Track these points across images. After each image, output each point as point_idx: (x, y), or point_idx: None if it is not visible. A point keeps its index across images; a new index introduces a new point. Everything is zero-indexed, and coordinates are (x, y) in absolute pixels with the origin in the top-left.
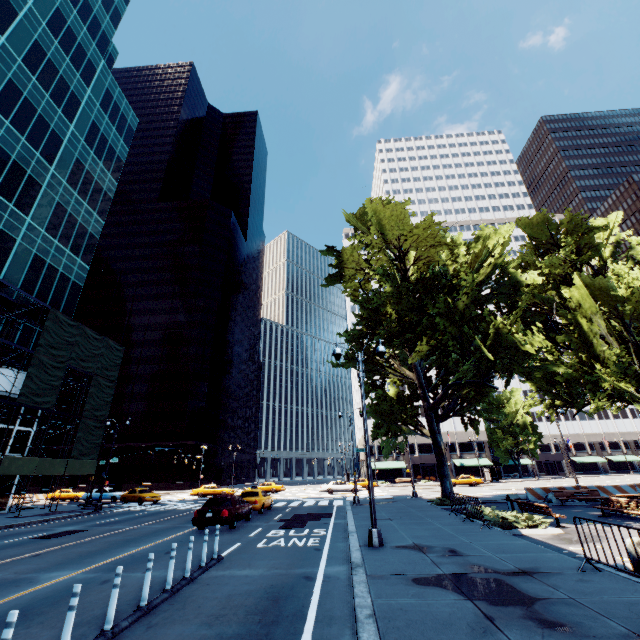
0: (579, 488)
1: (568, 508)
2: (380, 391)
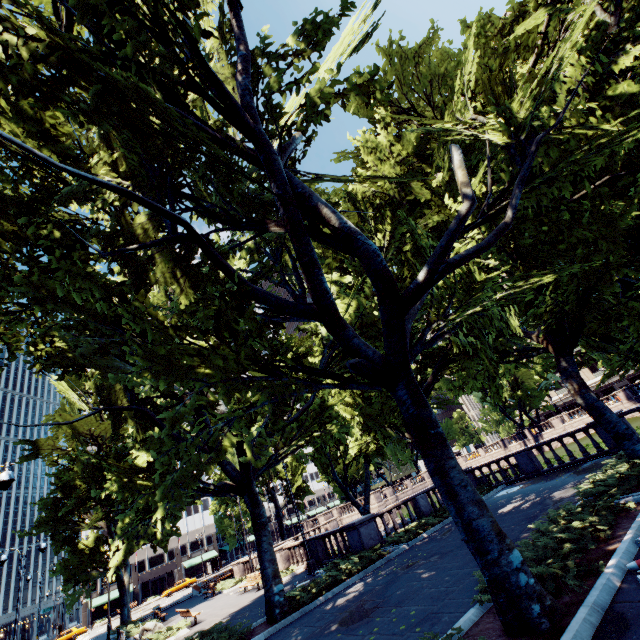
0: (227, 571)
1: (203, 595)
2: (70, 548)
